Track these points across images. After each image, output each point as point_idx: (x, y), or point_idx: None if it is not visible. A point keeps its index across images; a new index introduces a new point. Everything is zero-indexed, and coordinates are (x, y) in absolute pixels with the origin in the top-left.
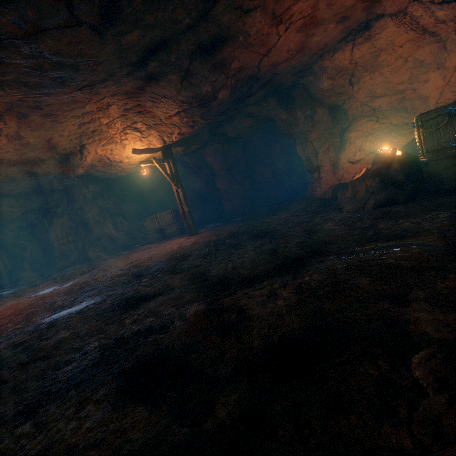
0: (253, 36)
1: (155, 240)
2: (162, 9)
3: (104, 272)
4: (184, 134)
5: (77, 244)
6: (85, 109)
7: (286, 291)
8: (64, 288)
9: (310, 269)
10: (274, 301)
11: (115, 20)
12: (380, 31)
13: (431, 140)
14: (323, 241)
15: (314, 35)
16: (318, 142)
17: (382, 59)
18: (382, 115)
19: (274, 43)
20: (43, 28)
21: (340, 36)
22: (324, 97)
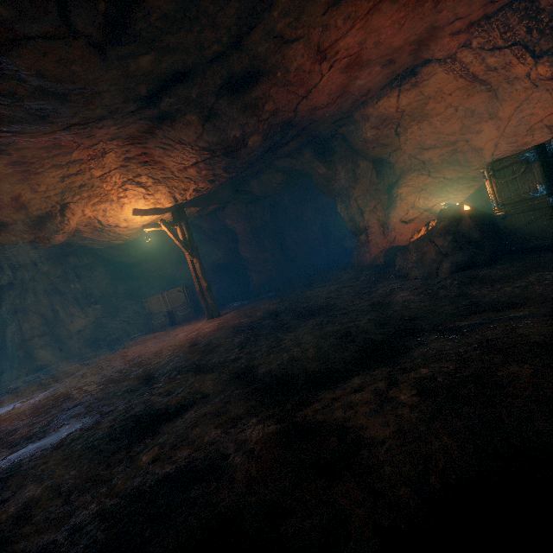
0: (293, 73)
1: (161, 327)
2: (187, 29)
3: (92, 376)
4: (202, 190)
5: (49, 338)
6: (71, 156)
7: (403, 393)
8: (30, 405)
9: (413, 356)
10: (394, 411)
11: (125, 36)
12: (427, 77)
13: (506, 191)
14: (404, 317)
15: (358, 79)
16: (363, 200)
17: (431, 108)
18: (433, 169)
19: (316, 83)
20: (22, 34)
21: (385, 82)
22: (367, 149)
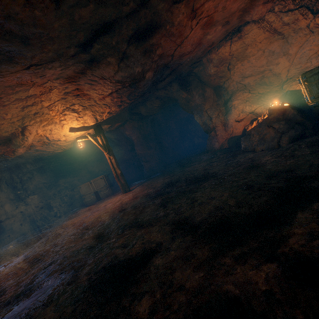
0: (175, 26)
1: (91, 202)
2: None
3: (54, 240)
4: (112, 113)
5: (16, 219)
6: (28, 92)
7: None
8: (11, 267)
9: None
10: None
11: None
12: (247, 32)
13: (316, 89)
14: (282, 170)
15: (208, 34)
16: (211, 111)
17: (249, 51)
18: (251, 88)
19: (187, 35)
20: None
21: (222, 37)
22: (210, 80)
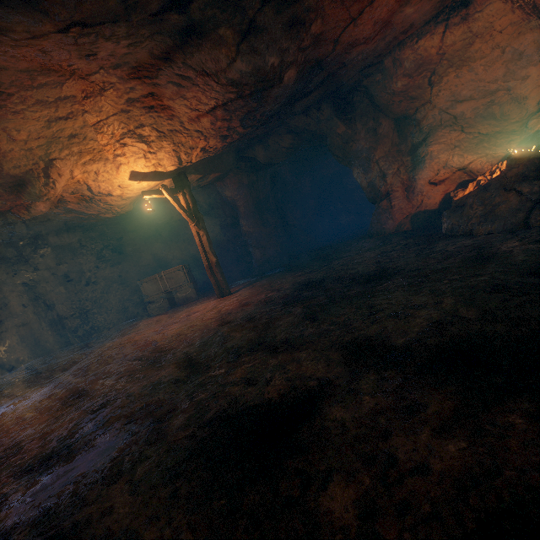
0: None
1: (160, 310)
2: None
3: (102, 367)
4: (209, 151)
5: (30, 329)
6: (61, 90)
7: None
8: (27, 407)
9: None
10: None
11: None
12: (481, 8)
13: None
14: None
15: (408, 4)
16: (386, 162)
17: (476, 49)
18: (466, 124)
19: None
20: None
21: (430, 15)
22: (392, 103)
